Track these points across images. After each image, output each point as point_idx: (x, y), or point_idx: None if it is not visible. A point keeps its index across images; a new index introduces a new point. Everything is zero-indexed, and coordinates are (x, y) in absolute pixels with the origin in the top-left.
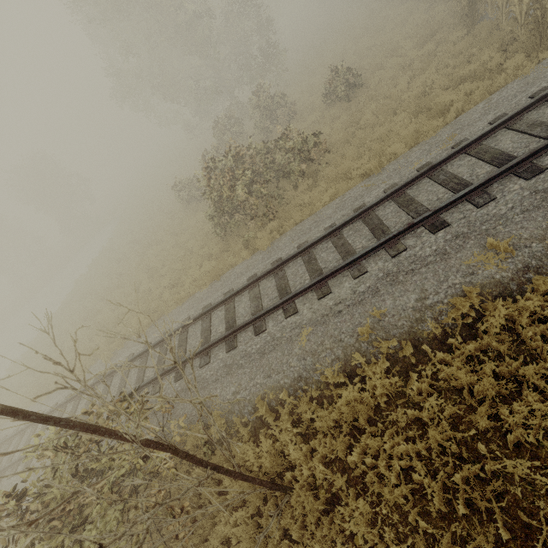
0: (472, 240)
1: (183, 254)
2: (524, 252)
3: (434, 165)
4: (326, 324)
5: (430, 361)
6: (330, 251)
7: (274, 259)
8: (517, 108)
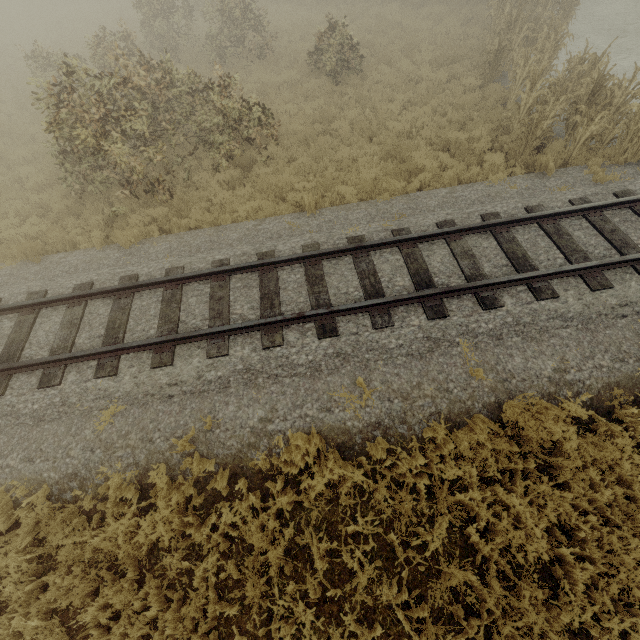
0: (350, 365)
1: (8, 183)
2: (384, 405)
3: (363, 246)
4: (145, 409)
5: (243, 497)
6: (203, 299)
7: (129, 271)
8: (466, 221)
